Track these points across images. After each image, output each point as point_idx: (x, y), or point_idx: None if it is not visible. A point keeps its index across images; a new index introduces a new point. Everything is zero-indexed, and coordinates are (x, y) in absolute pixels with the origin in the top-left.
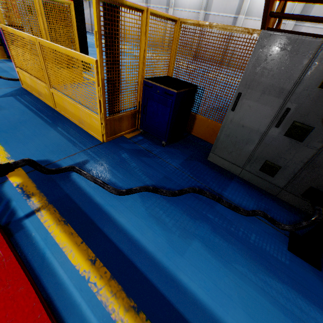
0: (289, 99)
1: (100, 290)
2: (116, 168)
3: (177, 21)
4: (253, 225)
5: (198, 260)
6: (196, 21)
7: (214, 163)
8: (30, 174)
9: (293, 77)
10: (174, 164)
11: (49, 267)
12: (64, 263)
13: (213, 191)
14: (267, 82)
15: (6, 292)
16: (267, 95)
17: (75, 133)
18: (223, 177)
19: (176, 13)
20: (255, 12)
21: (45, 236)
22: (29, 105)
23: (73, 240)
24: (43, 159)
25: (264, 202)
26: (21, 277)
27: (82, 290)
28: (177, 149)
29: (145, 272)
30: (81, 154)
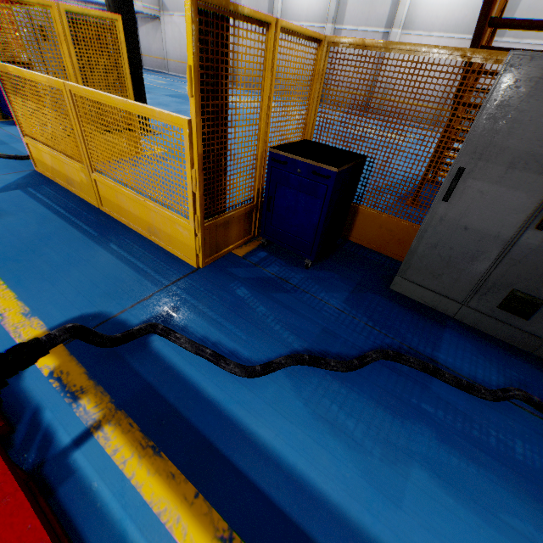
0: None
1: None
2: (232, 319)
3: (323, 41)
4: (511, 421)
5: (431, 512)
6: (358, 40)
7: (403, 294)
8: (71, 346)
9: None
10: (335, 302)
11: None
12: None
13: (417, 352)
14: (520, 147)
15: None
16: (520, 171)
17: (145, 253)
18: (427, 323)
19: None
20: (419, 22)
21: (120, 489)
22: (52, 204)
23: (178, 491)
24: (92, 311)
25: (515, 368)
26: None
27: None
28: (332, 272)
29: None
30: (162, 296)
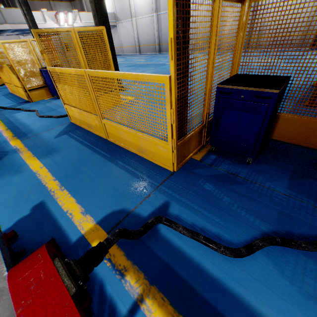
0: None
1: None
2: (208, 208)
3: (245, 1)
4: None
5: None
6: None
7: None
8: None
9: None
10: (280, 189)
11: None
12: None
13: None
14: None
15: None
16: None
17: (139, 165)
18: None
19: None
20: None
21: None
22: (82, 140)
23: None
24: (118, 208)
25: None
26: None
27: None
28: (268, 165)
29: None
30: (157, 194)
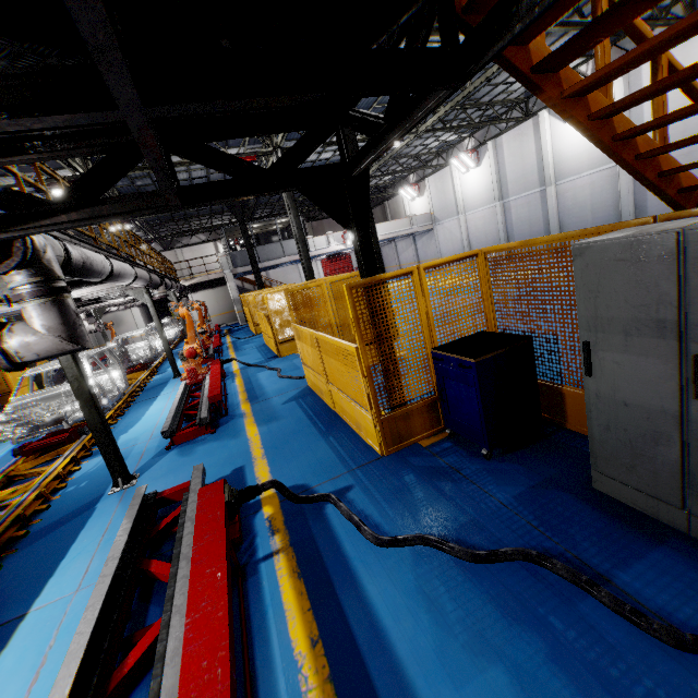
0: (687, 337)
1: (309, 689)
2: (389, 499)
3: (479, 253)
4: (697, 682)
5: None
6: (504, 246)
7: (611, 496)
8: (283, 503)
9: (666, 297)
10: (502, 496)
11: (266, 631)
12: (282, 632)
13: (584, 564)
14: (624, 315)
15: (211, 612)
16: (638, 337)
17: (349, 444)
18: (628, 535)
19: (562, 187)
20: None
21: (274, 589)
22: (308, 409)
23: (300, 603)
24: (301, 483)
25: None
26: (224, 603)
27: (289, 678)
28: (518, 464)
29: (379, 689)
30: (346, 476)
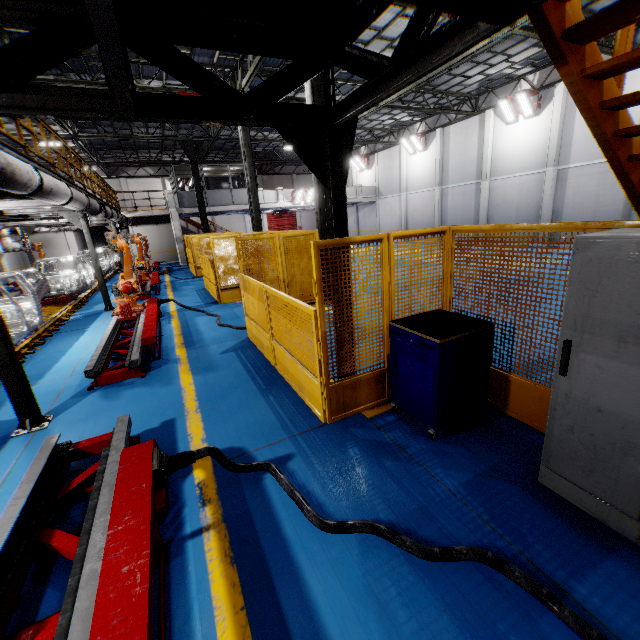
0: None
1: None
2: (333, 475)
3: (447, 230)
4: None
5: None
6: (476, 227)
7: (557, 493)
8: (216, 467)
9: None
10: (449, 482)
11: (190, 634)
12: (209, 636)
13: (539, 570)
14: (621, 320)
15: (124, 635)
16: (633, 346)
17: (290, 406)
18: (579, 539)
19: (495, 183)
20: None
21: (201, 577)
22: (247, 362)
23: (232, 597)
24: (238, 445)
25: None
26: (143, 621)
27: None
28: (463, 448)
29: None
30: (287, 443)
